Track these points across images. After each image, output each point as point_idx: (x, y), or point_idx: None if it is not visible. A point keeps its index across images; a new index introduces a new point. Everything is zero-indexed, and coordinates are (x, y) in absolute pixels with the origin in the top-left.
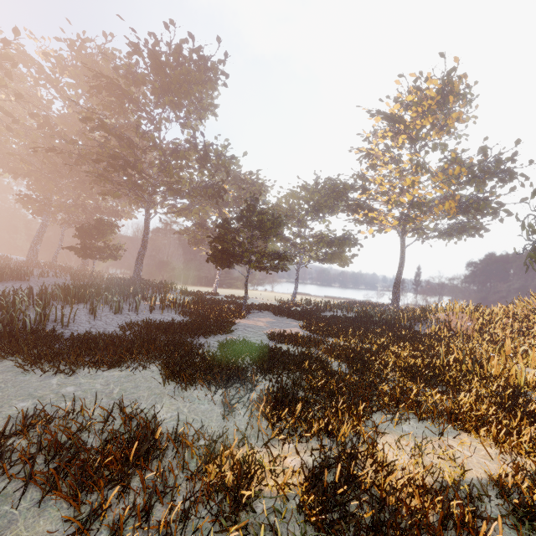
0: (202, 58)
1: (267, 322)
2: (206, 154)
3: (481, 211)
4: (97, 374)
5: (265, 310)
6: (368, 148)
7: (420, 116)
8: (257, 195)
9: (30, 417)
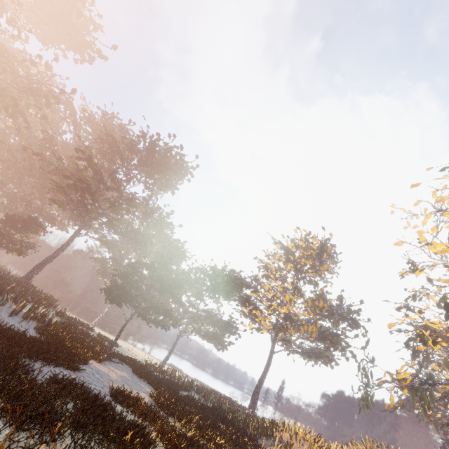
0: (182, 160)
1: (121, 376)
2: (152, 212)
3: (333, 344)
4: None
5: (127, 363)
6: (267, 262)
7: (304, 257)
8: (176, 258)
9: None
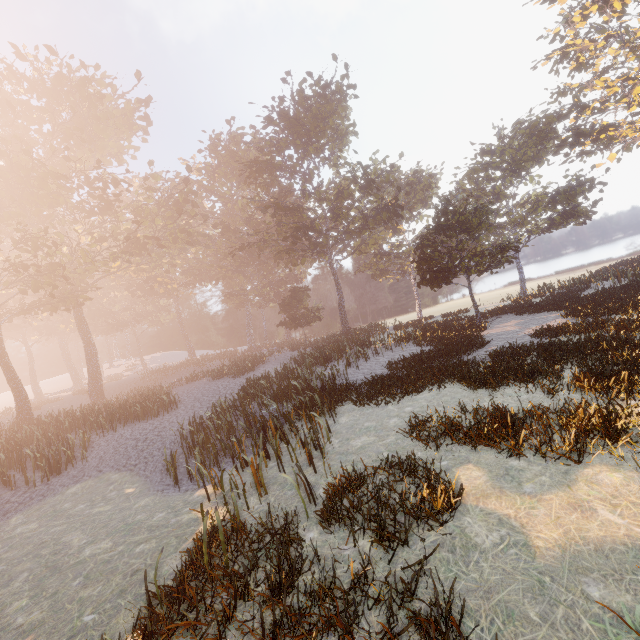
0: (325, 87)
1: (516, 325)
2: (369, 181)
3: None
4: (414, 398)
5: (500, 314)
6: (562, 48)
7: None
8: (427, 191)
9: (415, 421)
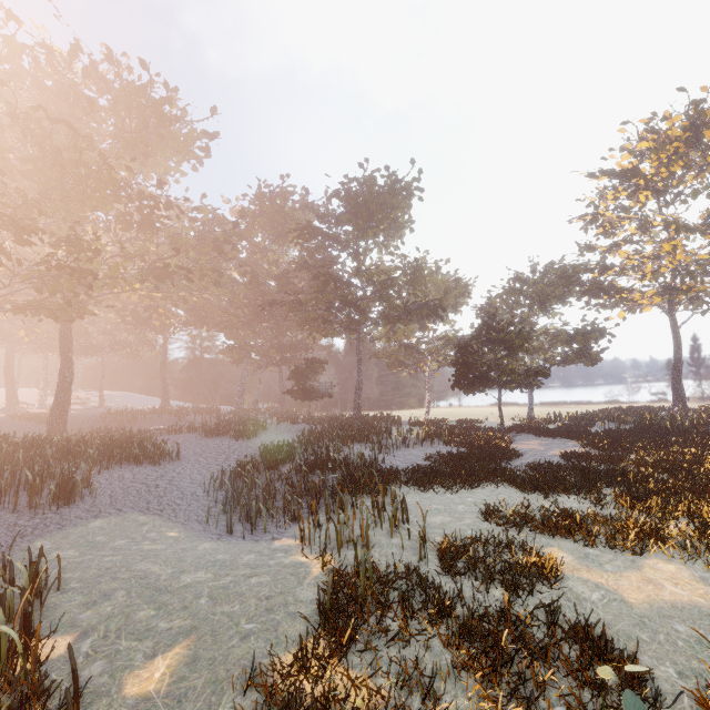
0: (397, 183)
1: (540, 445)
2: (420, 277)
3: None
4: (470, 492)
5: (519, 432)
6: (594, 214)
7: (664, 164)
8: (459, 298)
9: (489, 508)
